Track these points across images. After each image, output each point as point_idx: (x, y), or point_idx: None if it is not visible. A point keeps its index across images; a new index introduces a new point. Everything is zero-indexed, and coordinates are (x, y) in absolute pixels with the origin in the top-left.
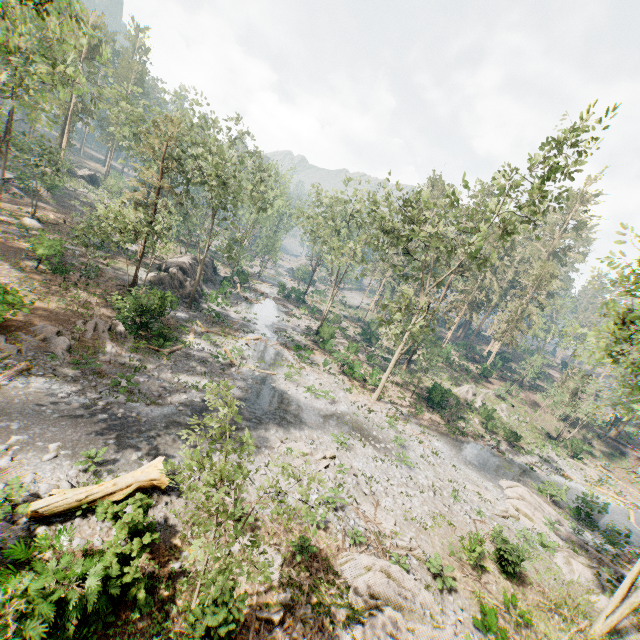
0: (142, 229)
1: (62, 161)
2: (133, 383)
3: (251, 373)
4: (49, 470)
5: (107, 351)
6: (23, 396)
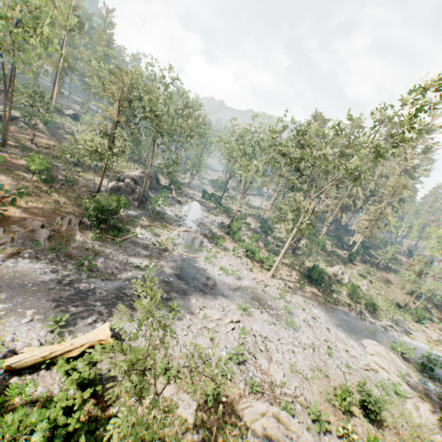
0: (103, 151)
1: (51, 103)
2: (93, 264)
3: (180, 256)
4: (25, 331)
5: (76, 239)
6: (12, 273)
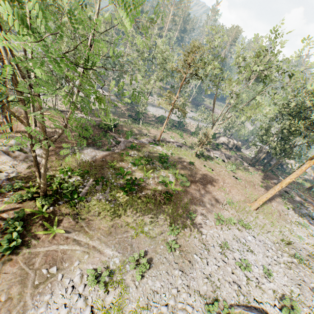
0: None
1: None
2: None
3: None
4: None
5: None
6: None
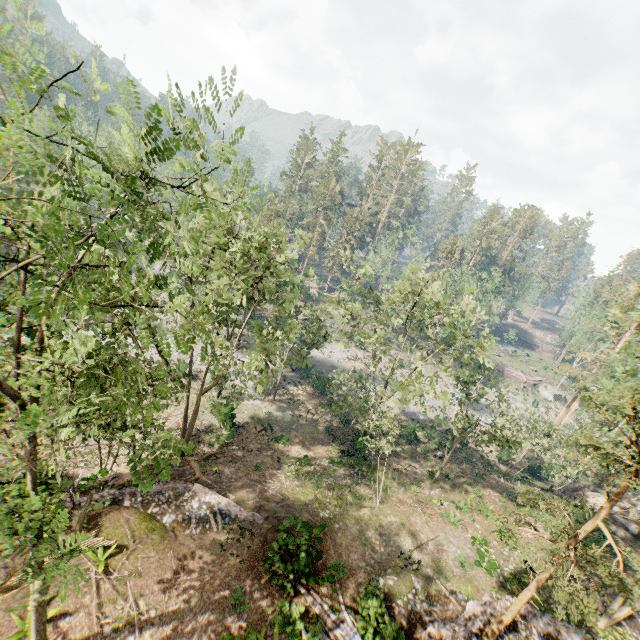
0: None
1: None
2: None
3: None
4: None
5: None
6: None
